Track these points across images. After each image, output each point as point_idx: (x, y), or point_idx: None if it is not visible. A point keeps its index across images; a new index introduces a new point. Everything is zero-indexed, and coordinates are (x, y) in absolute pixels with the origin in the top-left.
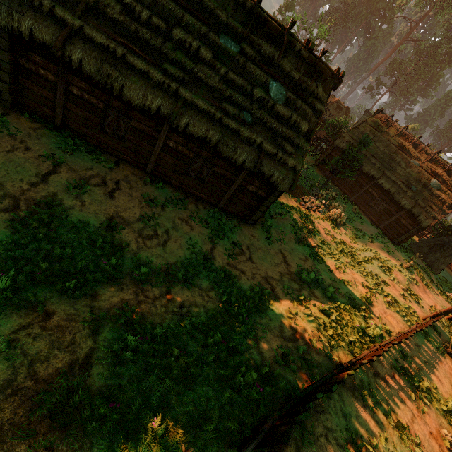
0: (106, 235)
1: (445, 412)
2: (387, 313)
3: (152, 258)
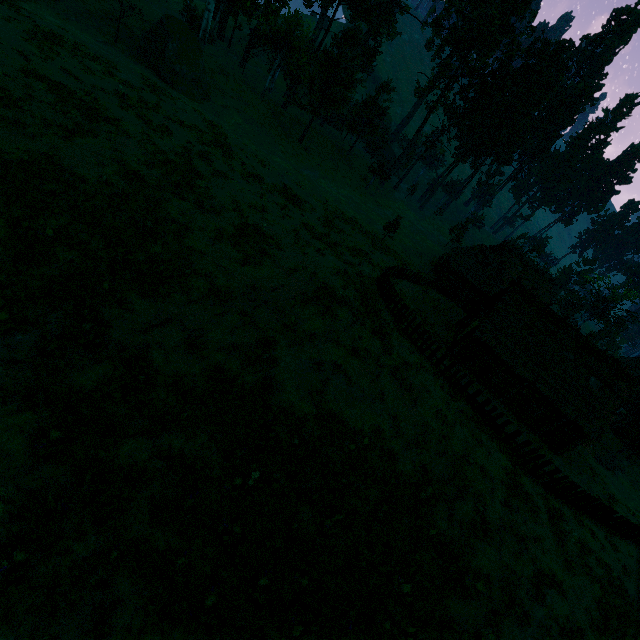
0: None
1: None
2: None
3: None
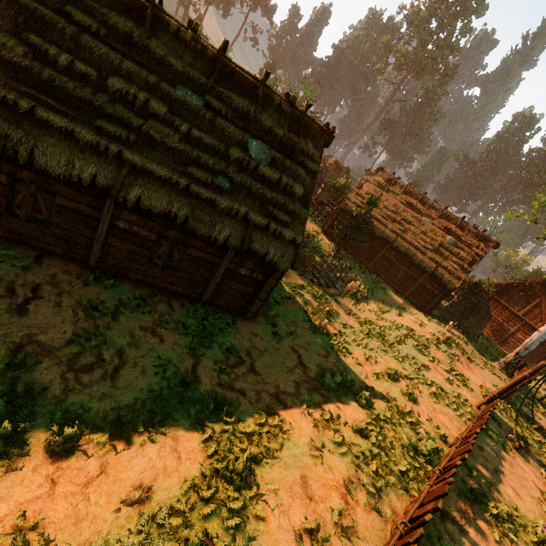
0: (3, 380)
1: (537, 545)
2: (436, 410)
3: (91, 404)
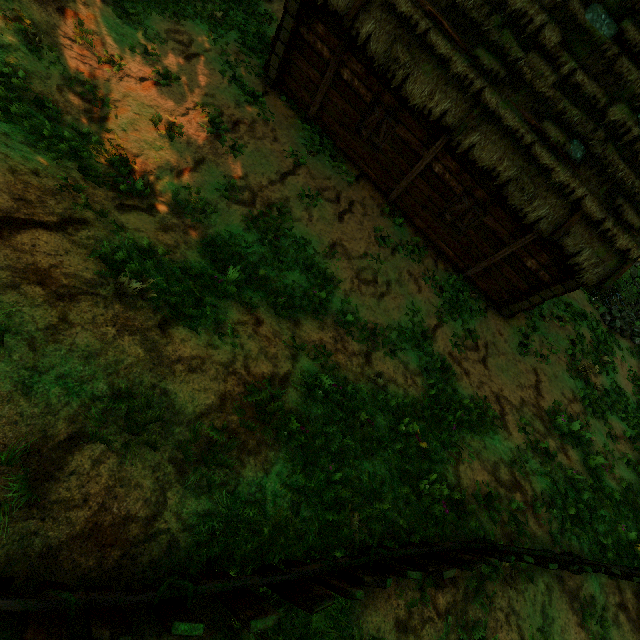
0: (324, 262)
1: None
2: None
3: (362, 308)
